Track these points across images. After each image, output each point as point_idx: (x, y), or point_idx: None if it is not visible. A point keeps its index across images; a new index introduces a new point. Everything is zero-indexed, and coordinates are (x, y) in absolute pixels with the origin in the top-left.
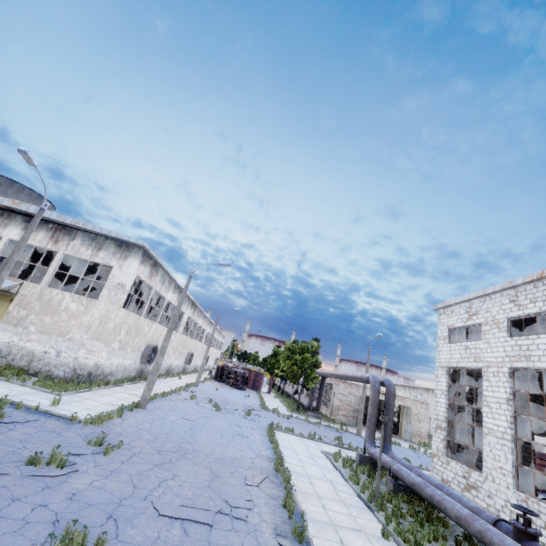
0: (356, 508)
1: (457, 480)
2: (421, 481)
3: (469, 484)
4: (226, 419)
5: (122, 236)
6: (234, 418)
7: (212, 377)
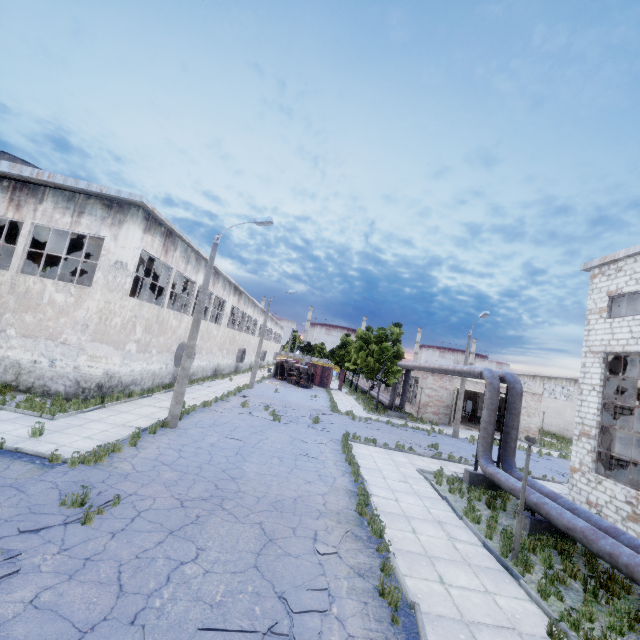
0: (489, 574)
1: (615, 506)
2: (585, 527)
3: (638, 513)
4: (287, 432)
5: (108, 190)
6: (297, 429)
7: (272, 375)
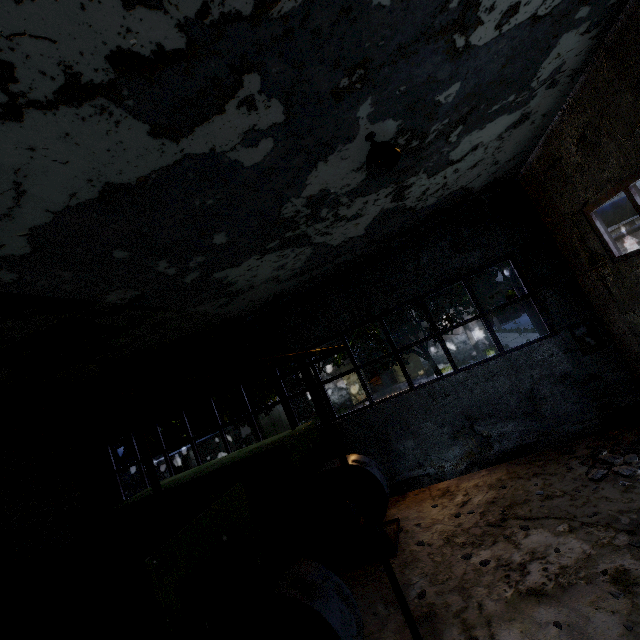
0: None
1: None
2: None
3: None
4: None
5: None
6: None
7: None
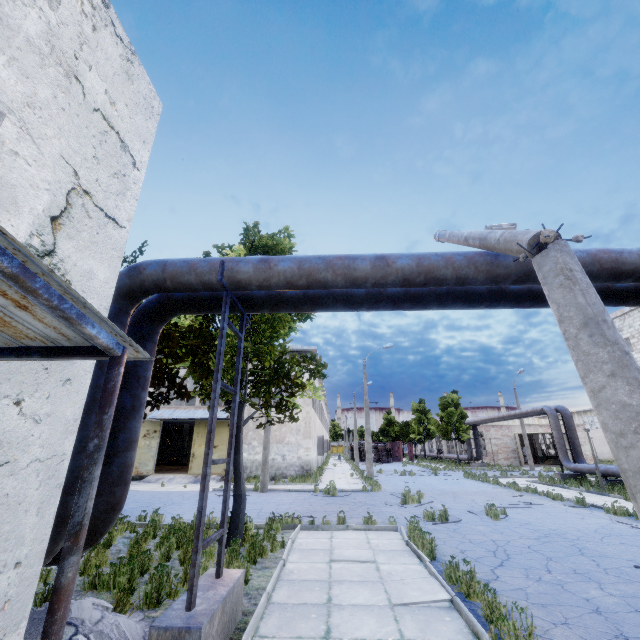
0: (594, 496)
1: None
2: None
3: None
4: (428, 478)
5: (296, 347)
6: (431, 477)
7: (349, 460)
